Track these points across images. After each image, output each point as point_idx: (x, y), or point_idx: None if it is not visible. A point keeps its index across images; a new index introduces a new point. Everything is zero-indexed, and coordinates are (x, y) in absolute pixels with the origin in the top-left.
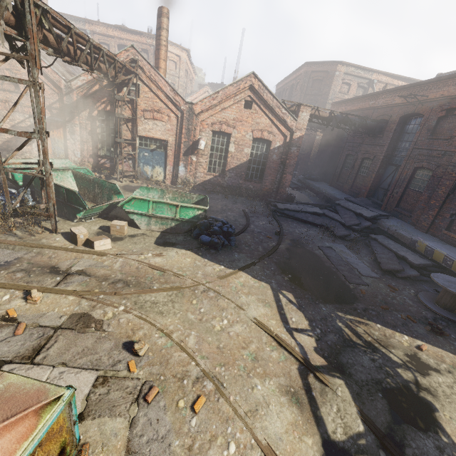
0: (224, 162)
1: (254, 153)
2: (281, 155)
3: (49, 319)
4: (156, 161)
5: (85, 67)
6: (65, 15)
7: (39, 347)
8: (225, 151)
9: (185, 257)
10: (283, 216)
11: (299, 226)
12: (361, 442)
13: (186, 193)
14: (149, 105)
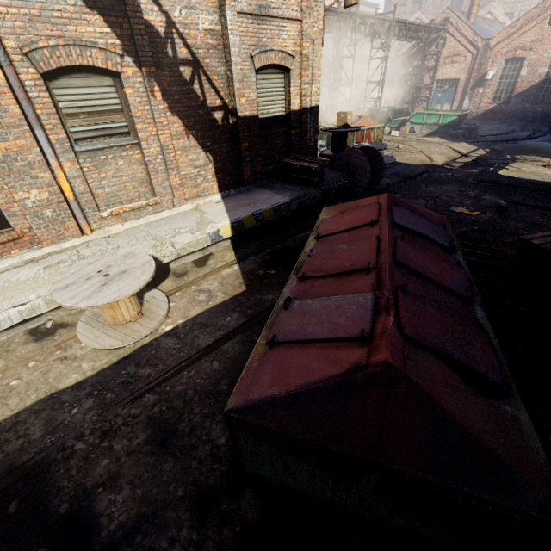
0: (512, 88)
1: (550, 72)
2: None
3: None
4: (446, 99)
5: (409, 40)
6: None
7: None
8: (515, 77)
9: (434, 139)
10: None
11: None
12: (465, 162)
13: (453, 111)
14: (450, 52)
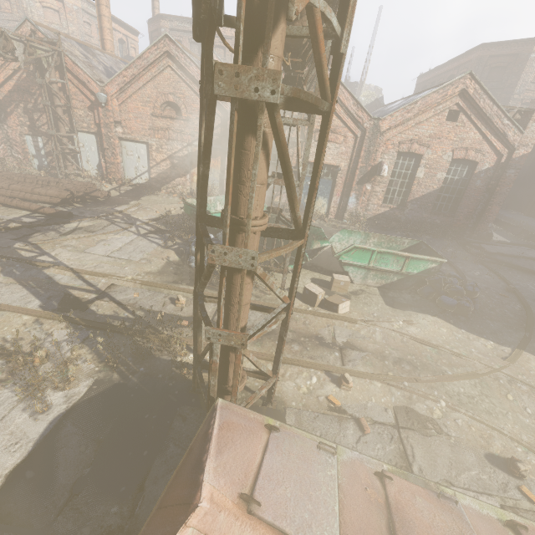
0: (406, 190)
1: (448, 178)
2: (488, 181)
3: (376, 413)
4: (320, 191)
5: None
6: (181, 18)
7: (403, 454)
8: (409, 177)
9: (438, 326)
10: (492, 262)
11: (524, 277)
12: None
13: (396, 237)
14: None
